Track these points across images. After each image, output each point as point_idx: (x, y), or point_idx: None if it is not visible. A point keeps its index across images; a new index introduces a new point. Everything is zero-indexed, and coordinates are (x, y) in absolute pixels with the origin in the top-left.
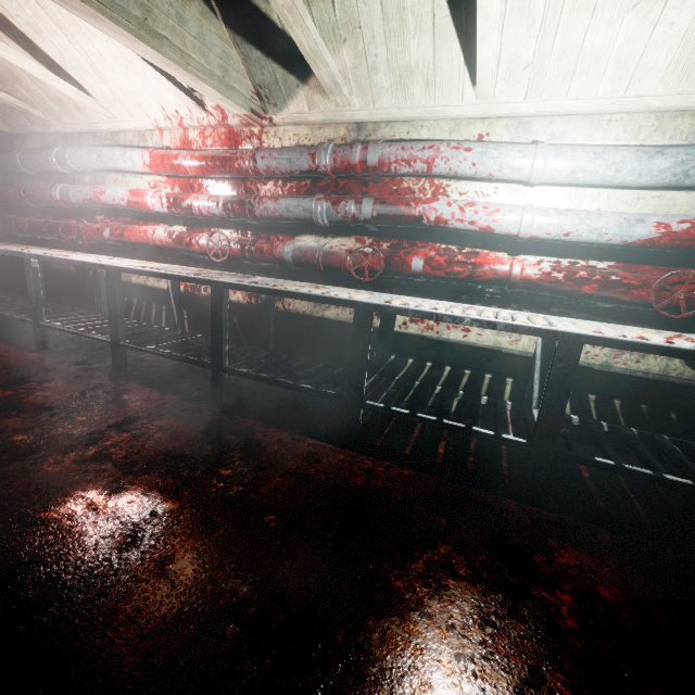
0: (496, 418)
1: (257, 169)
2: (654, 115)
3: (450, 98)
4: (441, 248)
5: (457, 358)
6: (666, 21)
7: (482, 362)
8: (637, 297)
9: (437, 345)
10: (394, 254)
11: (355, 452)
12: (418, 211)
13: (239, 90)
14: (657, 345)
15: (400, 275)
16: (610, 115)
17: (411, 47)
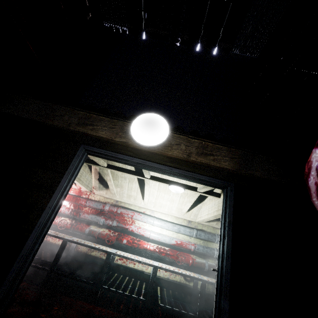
0: (139, 293)
1: (86, 205)
2: (175, 217)
3: (138, 202)
4: (131, 237)
5: (131, 274)
6: (174, 204)
7: (138, 275)
8: (172, 258)
9: (125, 269)
10: (119, 237)
11: (95, 305)
12: (127, 227)
13: (90, 186)
14: (170, 270)
15: (119, 243)
16: (168, 215)
17: (132, 192)
